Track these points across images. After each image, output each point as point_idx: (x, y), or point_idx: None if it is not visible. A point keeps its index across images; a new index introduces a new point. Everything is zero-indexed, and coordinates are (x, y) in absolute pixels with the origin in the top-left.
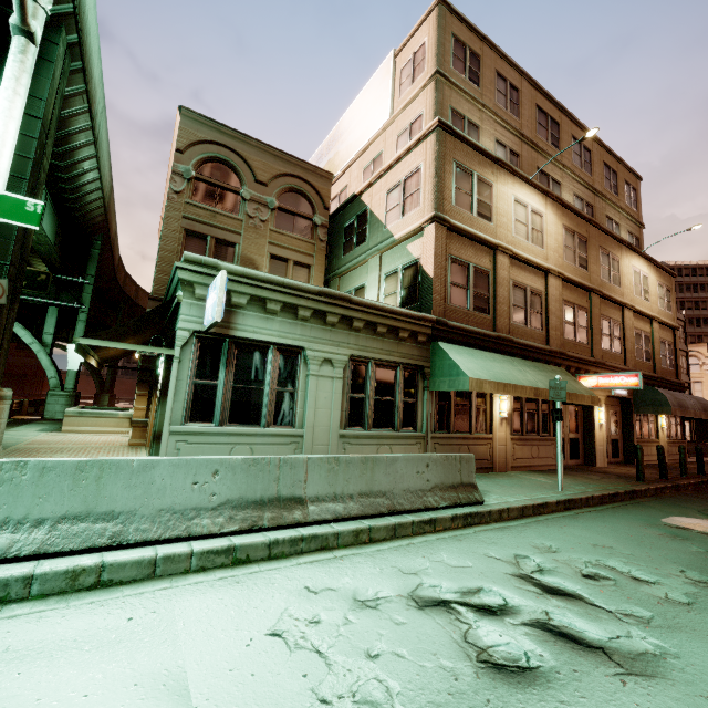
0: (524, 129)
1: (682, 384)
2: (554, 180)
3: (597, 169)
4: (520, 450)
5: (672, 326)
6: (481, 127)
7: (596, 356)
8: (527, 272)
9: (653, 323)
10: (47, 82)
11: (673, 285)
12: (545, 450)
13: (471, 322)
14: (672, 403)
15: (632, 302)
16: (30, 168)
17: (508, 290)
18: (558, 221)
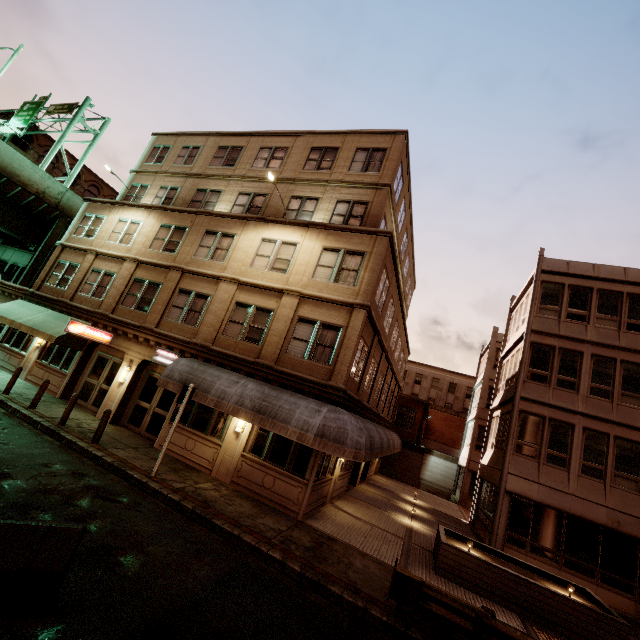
0: (195, 169)
1: (330, 387)
2: (215, 191)
3: (295, 159)
4: (38, 371)
5: (336, 302)
6: (152, 185)
7: (149, 323)
8: (109, 262)
9: (283, 297)
10: (51, 235)
11: (378, 248)
12: (55, 379)
13: (53, 292)
14: (169, 374)
15: (241, 275)
16: (35, 260)
17: (84, 274)
18: (157, 223)
